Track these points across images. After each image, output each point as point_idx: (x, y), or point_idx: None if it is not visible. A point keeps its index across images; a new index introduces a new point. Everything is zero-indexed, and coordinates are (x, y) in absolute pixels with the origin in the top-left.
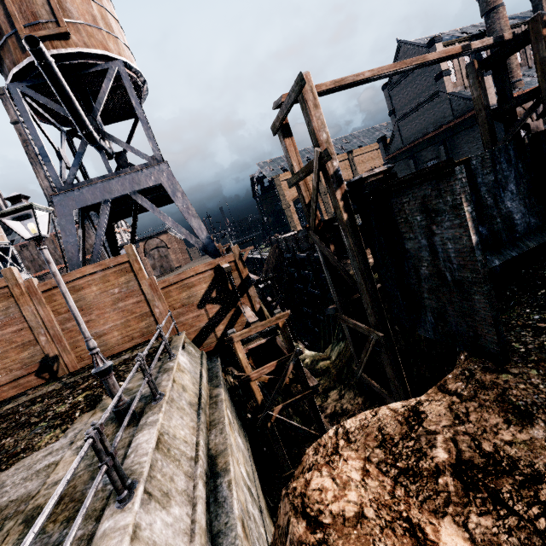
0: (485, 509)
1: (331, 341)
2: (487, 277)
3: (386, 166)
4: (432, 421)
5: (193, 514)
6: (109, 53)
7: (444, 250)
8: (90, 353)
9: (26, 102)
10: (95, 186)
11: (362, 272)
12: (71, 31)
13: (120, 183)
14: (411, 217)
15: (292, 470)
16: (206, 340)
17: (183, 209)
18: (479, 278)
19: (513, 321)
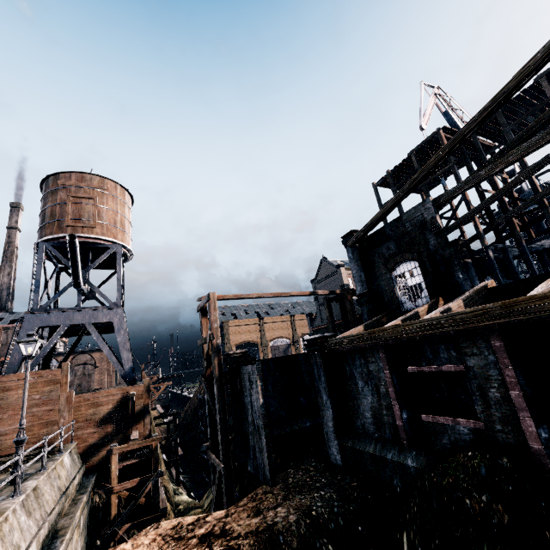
0: (200, 549)
1: None
2: (267, 425)
3: (244, 349)
4: (212, 517)
5: (38, 531)
6: (116, 240)
7: (254, 405)
8: (20, 427)
9: (45, 251)
10: (63, 313)
11: (220, 414)
12: (98, 226)
13: (82, 315)
14: (246, 382)
15: None
16: (92, 457)
17: (121, 343)
18: (263, 425)
19: (302, 465)
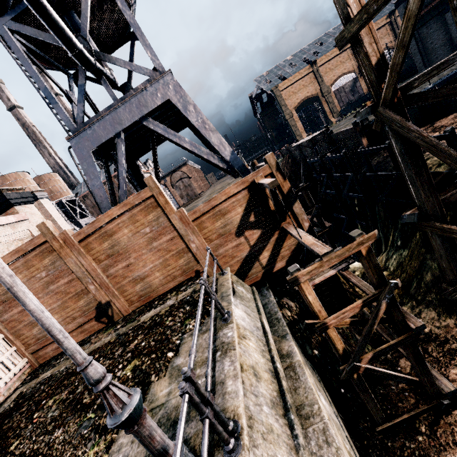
0: None
1: (380, 248)
2: None
3: None
4: None
5: None
6: None
7: None
8: (94, 391)
9: (21, 44)
10: (105, 119)
11: None
12: None
13: (128, 110)
14: None
15: (388, 423)
16: (251, 270)
17: (199, 124)
18: None
19: None
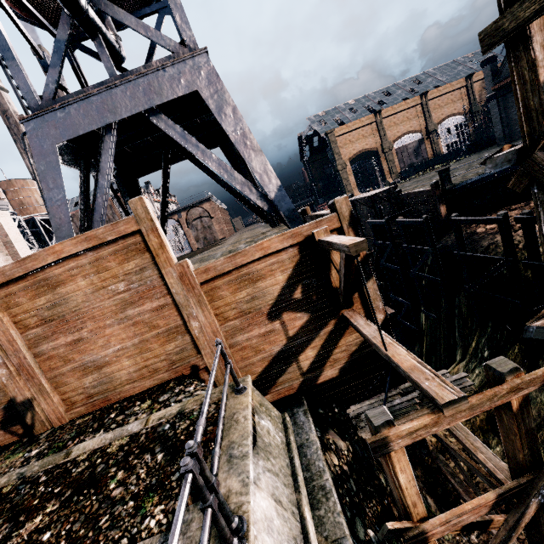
0: None
1: (453, 353)
2: None
3: None
4: None
5: None
6: None
7: None
8: None
9: None
10: (89, 100)
11: None
12: None
13: (129, 94)
14: None
15: None
16: (283, 376)
17: (236, 137)
18: None
19: None
